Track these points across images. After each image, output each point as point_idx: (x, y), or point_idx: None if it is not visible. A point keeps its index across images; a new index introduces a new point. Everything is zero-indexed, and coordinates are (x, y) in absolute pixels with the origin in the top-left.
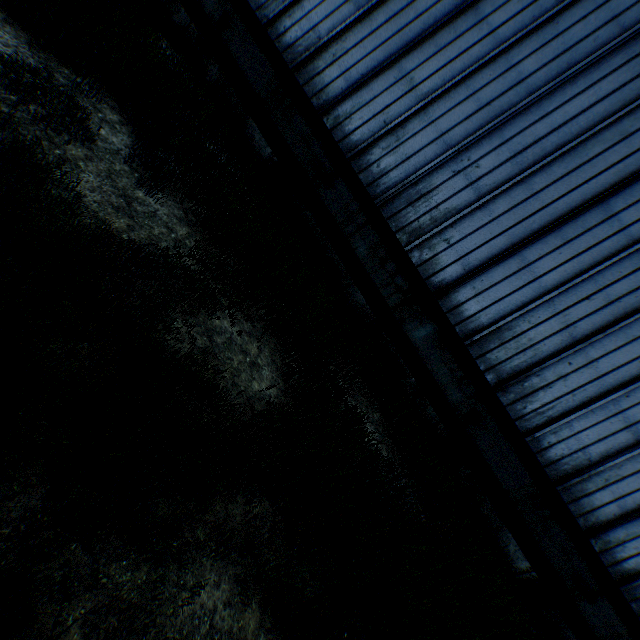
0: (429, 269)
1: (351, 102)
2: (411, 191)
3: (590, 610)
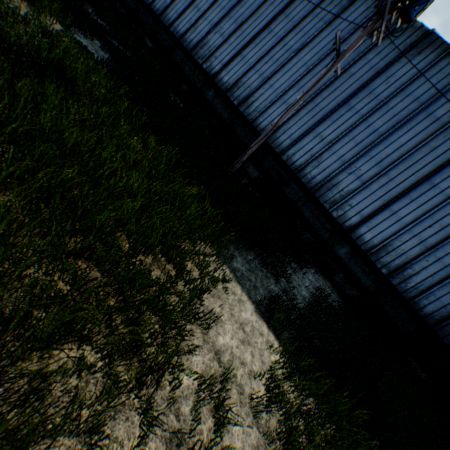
0: (210, 70)
1: (179, 21)
2: (201, 44)
3: (288, 190)
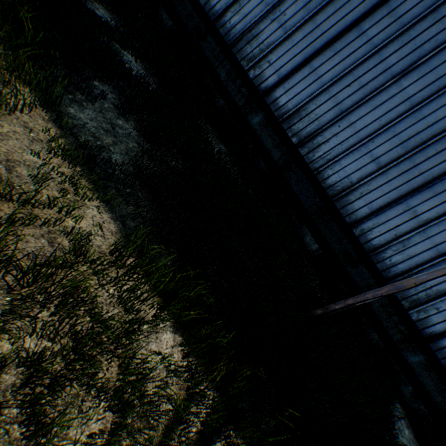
0: (259, 80)
1: None
2: (248, 36)
3: (355, 273)
